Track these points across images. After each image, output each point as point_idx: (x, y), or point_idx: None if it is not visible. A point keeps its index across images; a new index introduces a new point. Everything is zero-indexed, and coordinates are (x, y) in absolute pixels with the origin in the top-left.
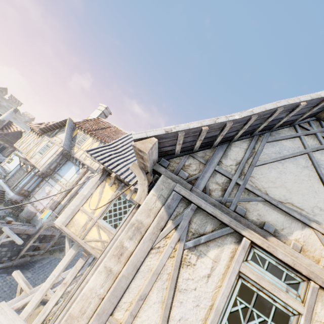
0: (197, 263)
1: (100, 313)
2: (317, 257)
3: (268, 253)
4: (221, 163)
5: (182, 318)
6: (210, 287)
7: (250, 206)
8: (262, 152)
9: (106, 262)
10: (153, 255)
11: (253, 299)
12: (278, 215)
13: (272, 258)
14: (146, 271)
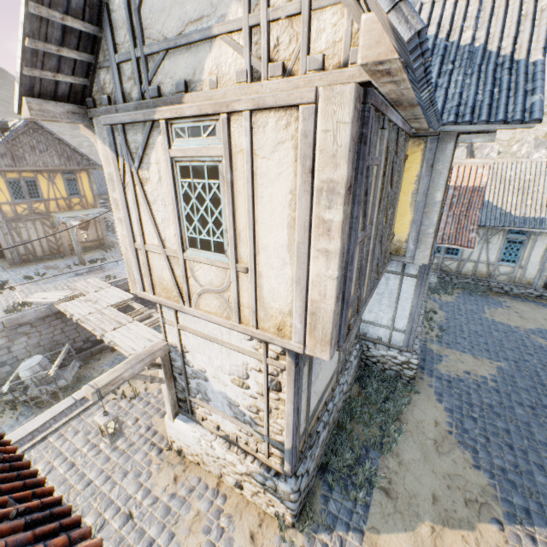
0: (150, 176)
1: (130, 244)
2: (234, 77)
3: (184, 119)
4: (119, 45)
5: (163, 220)
6: (165, 187)
7: (161, 76)
8: None
9: (116, 216)
10: (129, 192)
11: (191, 174)
12: (185, 58)
13: (188, 121)
14: (132, 205)
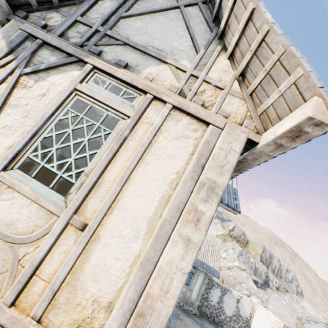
0: (34, 86)
1: None
2: (166, 86)
3: (111, 77)
4: (87, 16)
5: (8, 126)
6: (44, 103)
7: (108, 49)
8: (133, 7)
9: None
10: None
11: (86, 110)
12: (136, 56)
13: (114, 81)
14: None
